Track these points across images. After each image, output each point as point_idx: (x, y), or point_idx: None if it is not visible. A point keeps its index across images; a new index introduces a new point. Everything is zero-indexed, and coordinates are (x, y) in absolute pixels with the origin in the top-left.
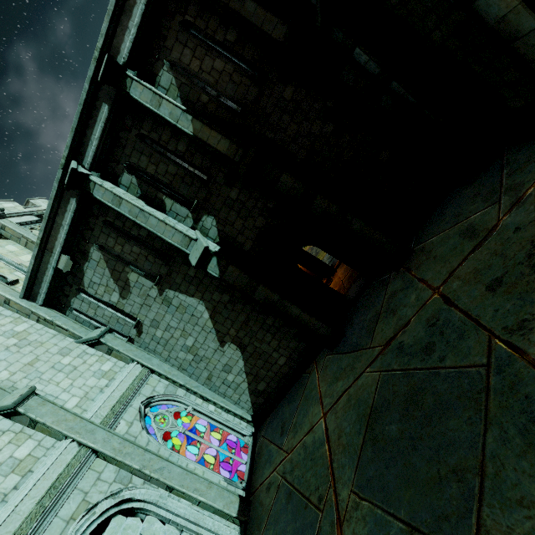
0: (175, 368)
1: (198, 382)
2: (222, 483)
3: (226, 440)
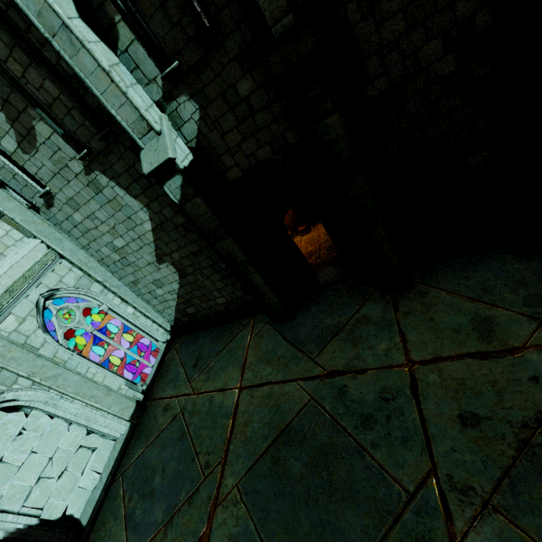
0: (94, 259)
1: (121, 281)
2: (123, 387)
3: (139, 340)
